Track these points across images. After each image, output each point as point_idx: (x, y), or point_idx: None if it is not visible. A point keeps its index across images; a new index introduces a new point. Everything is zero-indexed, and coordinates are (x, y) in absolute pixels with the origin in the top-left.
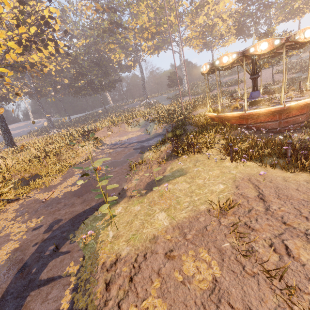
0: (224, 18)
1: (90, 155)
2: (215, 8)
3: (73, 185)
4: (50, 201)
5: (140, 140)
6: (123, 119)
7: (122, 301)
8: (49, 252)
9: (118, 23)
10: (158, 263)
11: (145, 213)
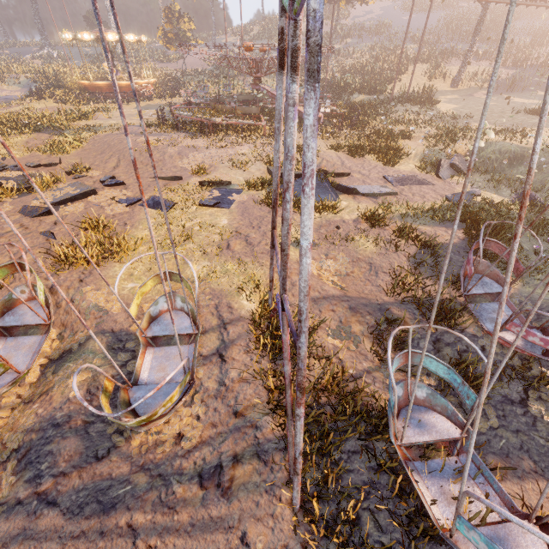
0: None
1: None
2: None
3: None
4: None
5: (17, 98)
6: None
7: None
8: None
9: None
10: None
11: None
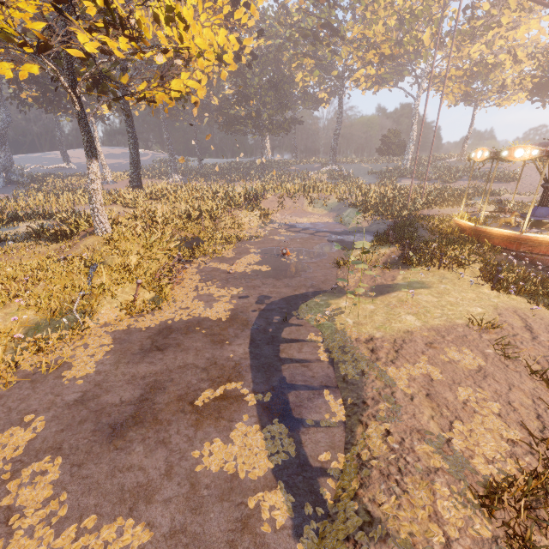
0: (519, 57)
1: (259, 231)
2: (509, 35)
3: (259, 264)
4: (239, 275)
5: (333, 230)
6: (301, 191)
7: (394, 360)
8: (277, 320)
9: (334, 28)
10: (420, 348)
11: (385, 312)
